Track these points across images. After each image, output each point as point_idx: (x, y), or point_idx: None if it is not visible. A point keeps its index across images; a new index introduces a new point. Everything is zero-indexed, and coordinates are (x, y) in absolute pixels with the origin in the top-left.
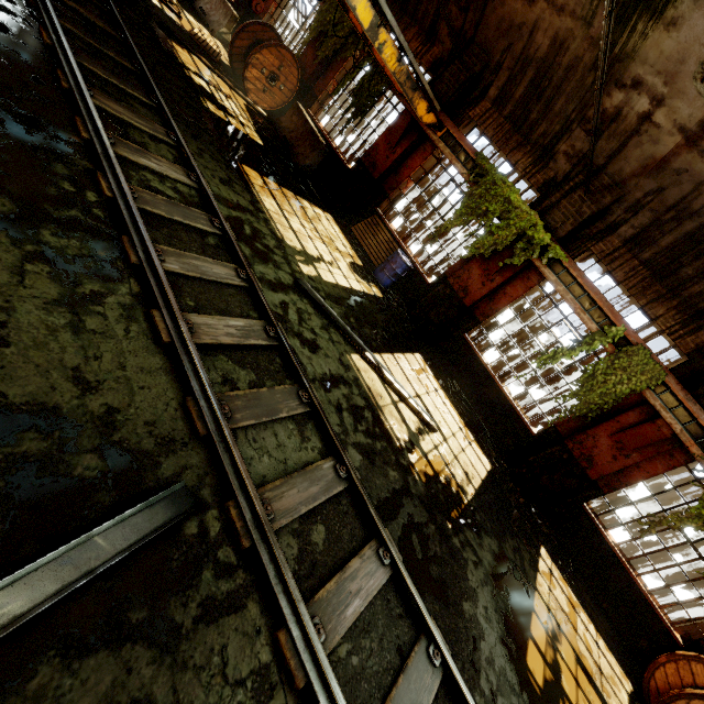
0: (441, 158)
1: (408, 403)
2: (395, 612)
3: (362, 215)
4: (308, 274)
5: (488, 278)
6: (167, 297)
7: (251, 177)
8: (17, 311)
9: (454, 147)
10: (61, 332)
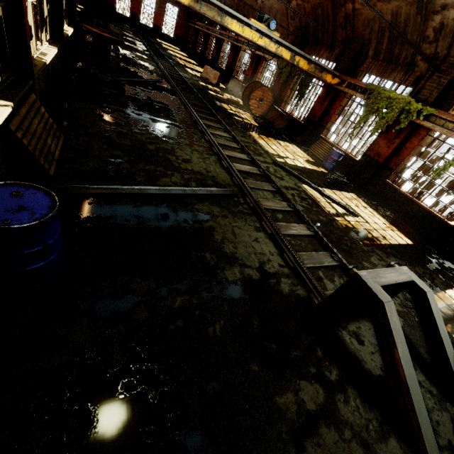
0: (350, 97)
1: (338, 204)
2: (315, 244)
3: (313, 142)
4: (280, 161)
5: (391, 143)
6: (225, 157)
7: (253, 135)
8: (192, 158)
9: (353, 88)
10: (201, 162)
